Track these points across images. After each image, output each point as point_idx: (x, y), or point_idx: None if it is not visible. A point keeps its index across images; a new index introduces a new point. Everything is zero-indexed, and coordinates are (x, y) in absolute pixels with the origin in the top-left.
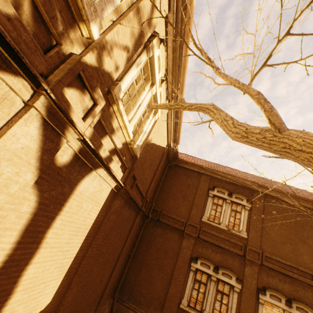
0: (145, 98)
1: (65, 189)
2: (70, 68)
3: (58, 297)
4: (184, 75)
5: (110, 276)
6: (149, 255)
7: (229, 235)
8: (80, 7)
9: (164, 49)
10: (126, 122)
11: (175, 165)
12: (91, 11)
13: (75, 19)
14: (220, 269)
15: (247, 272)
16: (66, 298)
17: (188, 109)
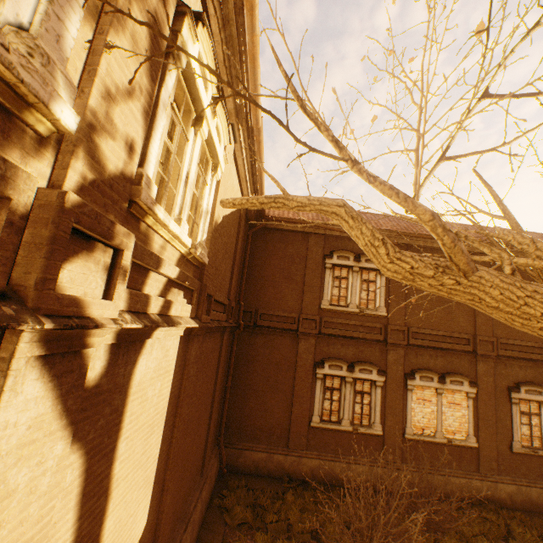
0: (194, 155)
1: (116, 401)
2: (50, 237)
3: (154, 509)
4: (256, 75)
5: (208, 429)
6: (254, 376)
7: (363, 318)
8: (10, 80)
9: (207, 35)
10: (175, 229)
11: (262, 228)
12: (40, 73)
13: (7, 108)
14: (356, 366)
15: (391, 359)
16: (164, 502)
17: (297, 210)
